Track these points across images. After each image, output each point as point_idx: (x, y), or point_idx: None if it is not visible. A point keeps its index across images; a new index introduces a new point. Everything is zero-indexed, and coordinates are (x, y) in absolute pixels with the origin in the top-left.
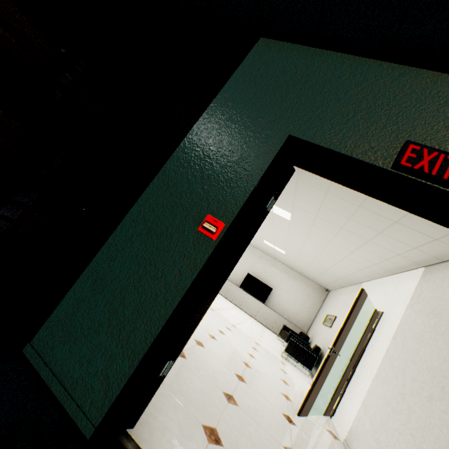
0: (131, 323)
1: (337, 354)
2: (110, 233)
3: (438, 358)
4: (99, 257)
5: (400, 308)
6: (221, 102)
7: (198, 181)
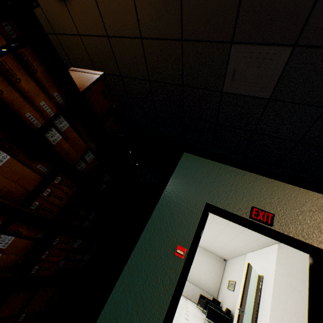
0: (149, 311)
1: (244, 312)
2: (127, 258)
3: (297, 304)
4: (123, 273)
5: (271, 272)
6: (172, 184)
7: (169, 226)
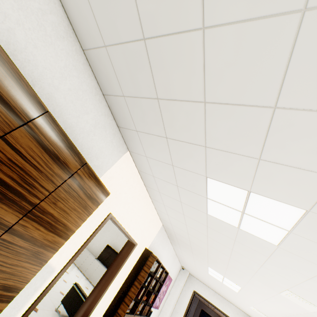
0: None
1: None
2: None
3: None
4: None
5: None
6: None
7: None
